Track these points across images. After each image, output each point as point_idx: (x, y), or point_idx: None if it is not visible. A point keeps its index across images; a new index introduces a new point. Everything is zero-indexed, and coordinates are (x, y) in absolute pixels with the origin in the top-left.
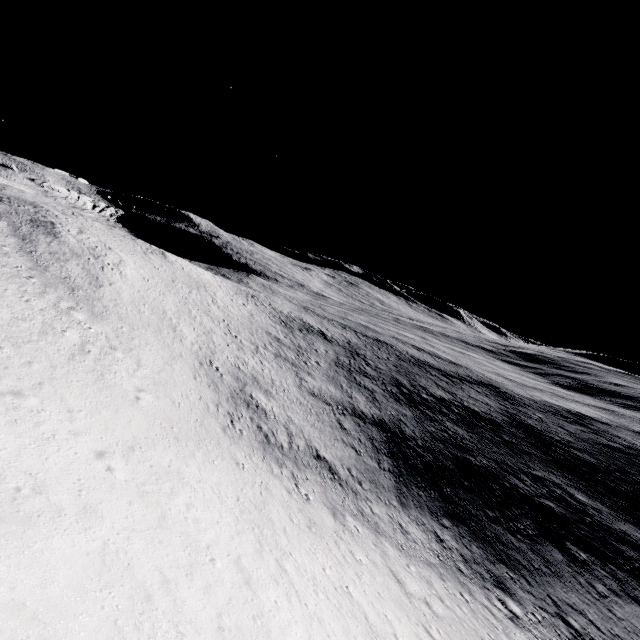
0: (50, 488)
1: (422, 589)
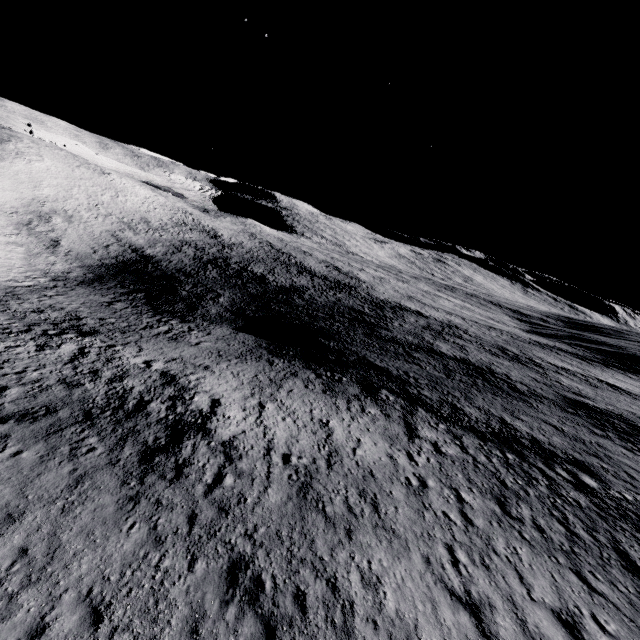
0: None
1: None
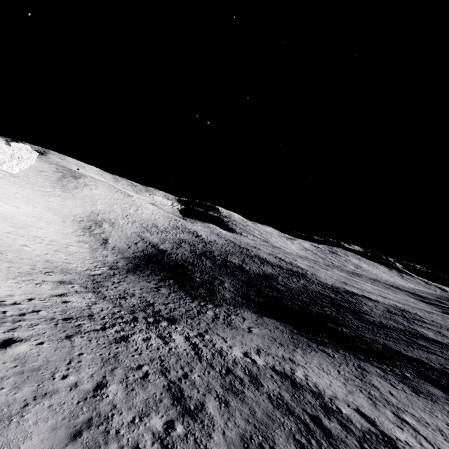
0: None
1: (75, 250)
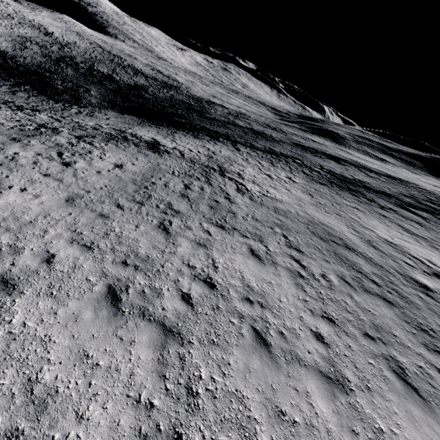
0: None
1: None
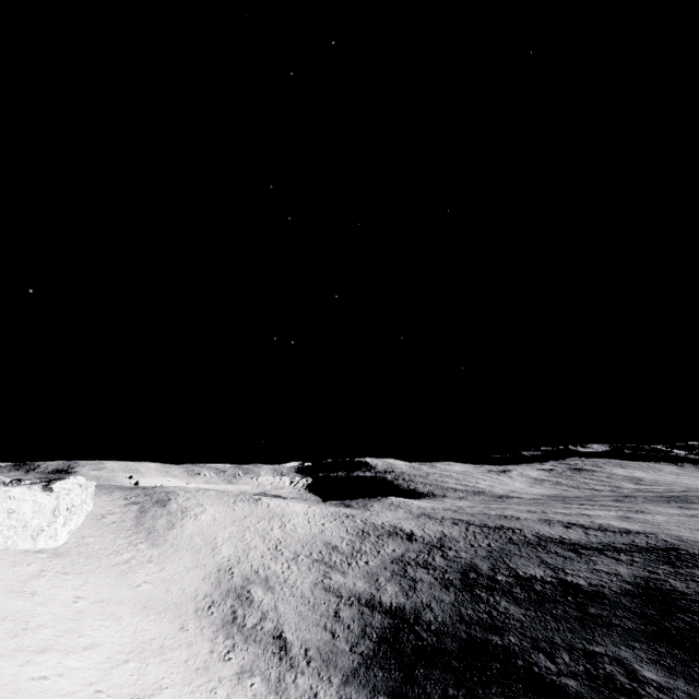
0: (38, 595)
1: None
